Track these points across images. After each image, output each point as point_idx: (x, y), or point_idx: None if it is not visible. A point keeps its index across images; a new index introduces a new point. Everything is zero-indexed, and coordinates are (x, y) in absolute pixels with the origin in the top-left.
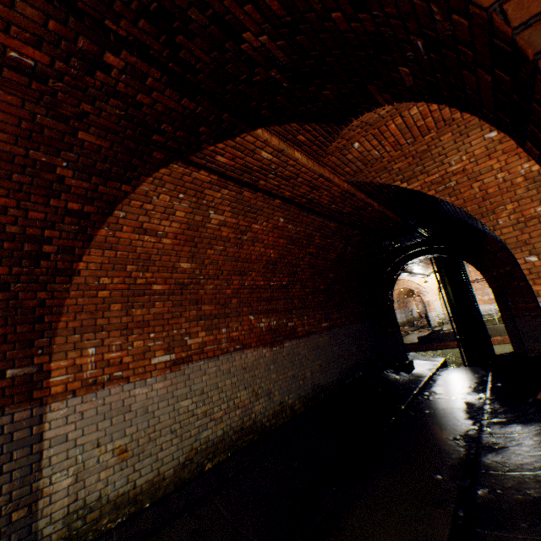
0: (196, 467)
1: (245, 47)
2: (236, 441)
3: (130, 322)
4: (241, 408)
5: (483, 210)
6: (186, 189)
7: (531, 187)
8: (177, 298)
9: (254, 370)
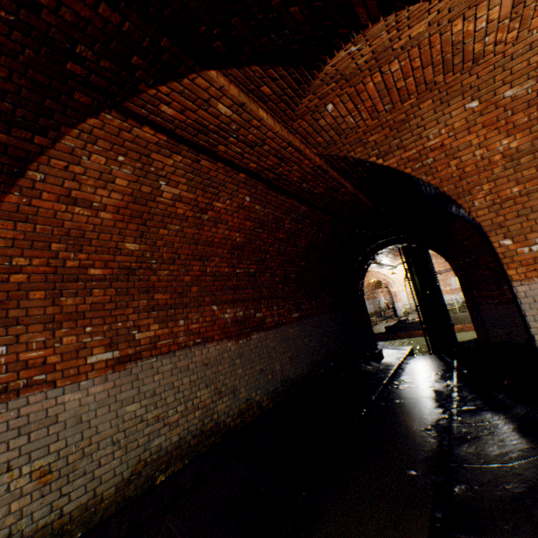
0: (145, 481)
1: None
2: (195, 447)
3: (58, 313)
4: (201, 409)
5: (460, 191)
6: (127, 150)
7: (508, 166)
8: (123, 285)
9: (218, 366)
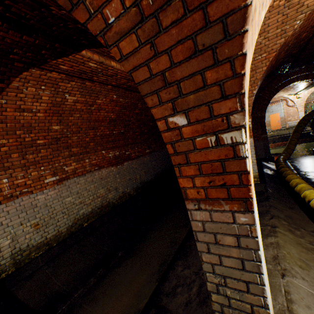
0: (79, 226)
1: (55, 12)
2: (99, 212)
3: (27, 163)
4: (101, 197)
5: None
6: (45, 83)
7: None
8: (55, 146)
9: (107, 179)
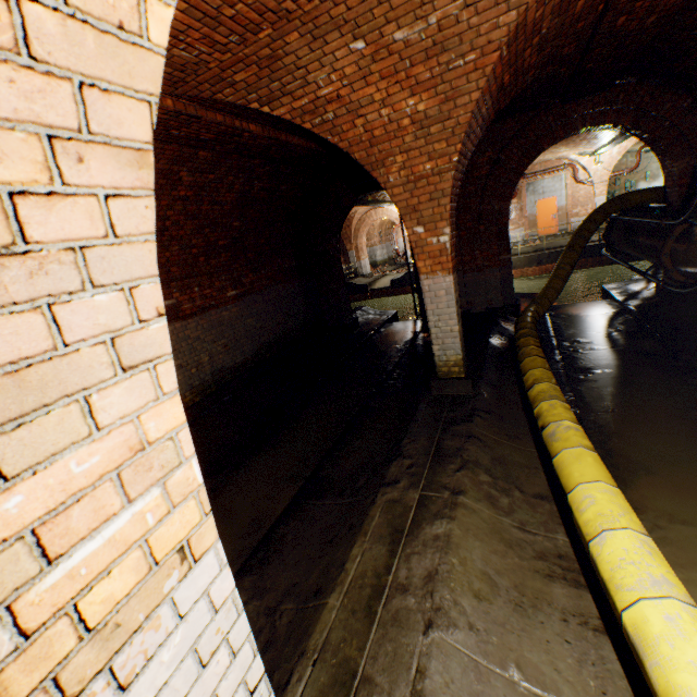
0: None
1: None
2: None
3: None
4: None
5: (373, 161)
6: None
7: (420, 135)
8: None
9: None
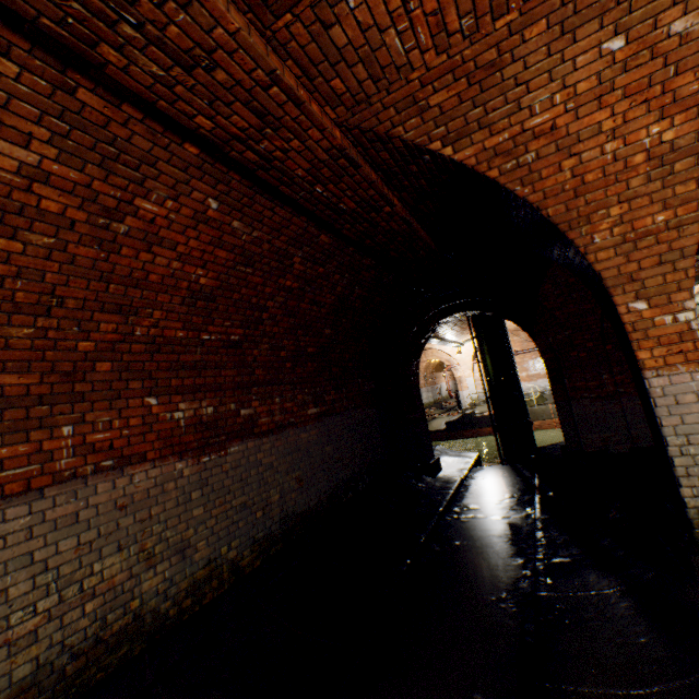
0: None
1: None
2: (76, 676)
3: None
4: (101, 596)
5: (574, 216)
6: None
7: (655, 175)
8: None
9: (150, 507)
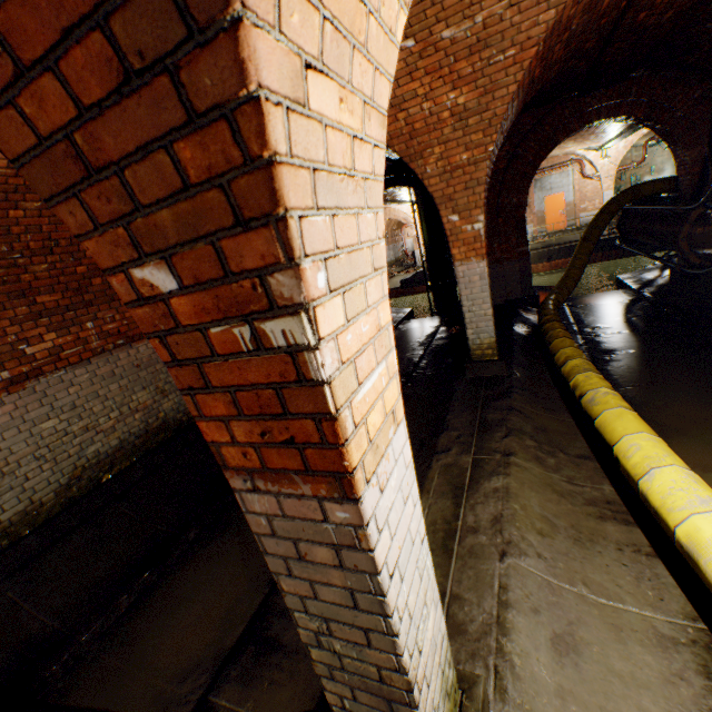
0: (89, 482)
1: None
2: (142, 446)
3: None
4: (142, 411)
5: (412, 153)
6: None
7: (458, 127)
8: None
9: (155, 366)
